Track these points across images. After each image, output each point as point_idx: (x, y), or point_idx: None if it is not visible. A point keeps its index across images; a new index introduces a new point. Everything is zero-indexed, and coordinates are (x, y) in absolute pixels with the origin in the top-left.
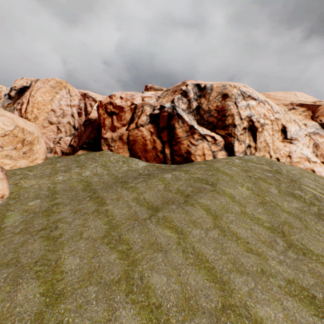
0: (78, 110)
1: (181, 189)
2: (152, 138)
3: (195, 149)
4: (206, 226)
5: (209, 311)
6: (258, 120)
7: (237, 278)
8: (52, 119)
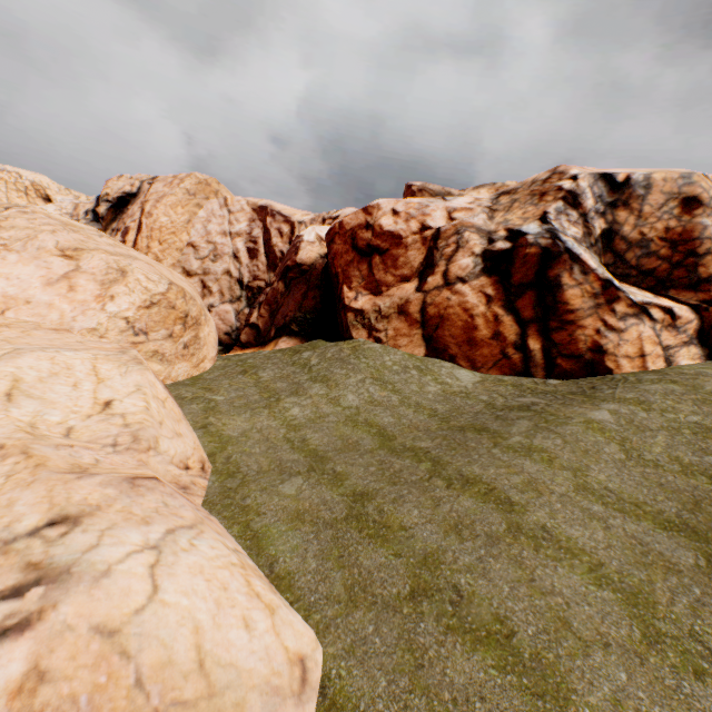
0: (249, 243)
1: (688, 459)
2: (489, 311)
3: (616, 340)
4: None
5: None
6: None
7: None
8: (190, 265)
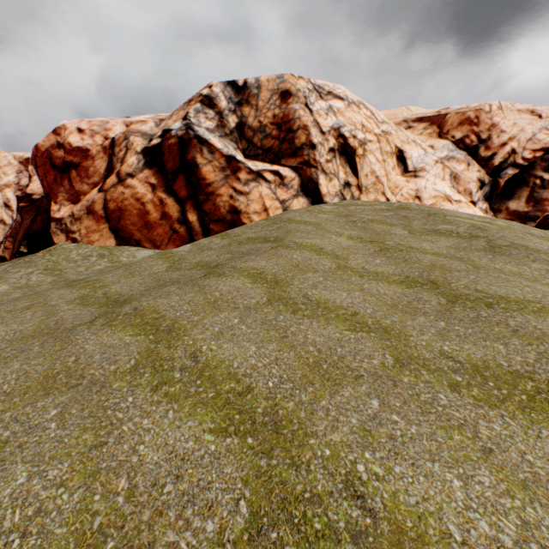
0: (18, 192)
1: (207, 259)
2: (156, 197)
3: (246, 201)
4: (247, 302)
5: None
6: (354, 134)
7: (325, 399)
8: None
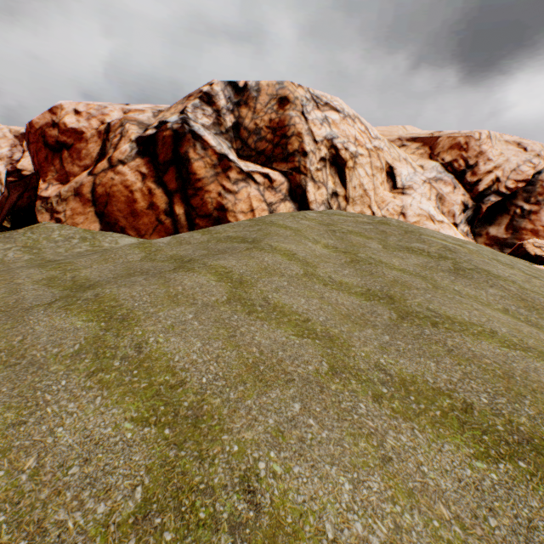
0: (10, 165)
1: (182, 253)
2: (145, 186)
3: (233, 200)
4: (206, 299)
5: (65, 543)
6: (346, 146)
7: (251, 399)
8: None
